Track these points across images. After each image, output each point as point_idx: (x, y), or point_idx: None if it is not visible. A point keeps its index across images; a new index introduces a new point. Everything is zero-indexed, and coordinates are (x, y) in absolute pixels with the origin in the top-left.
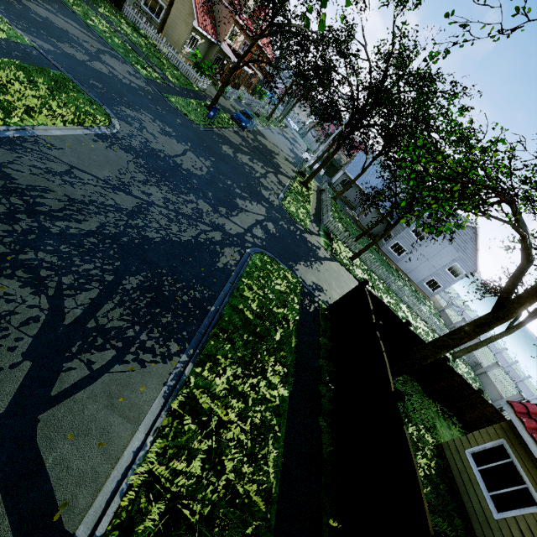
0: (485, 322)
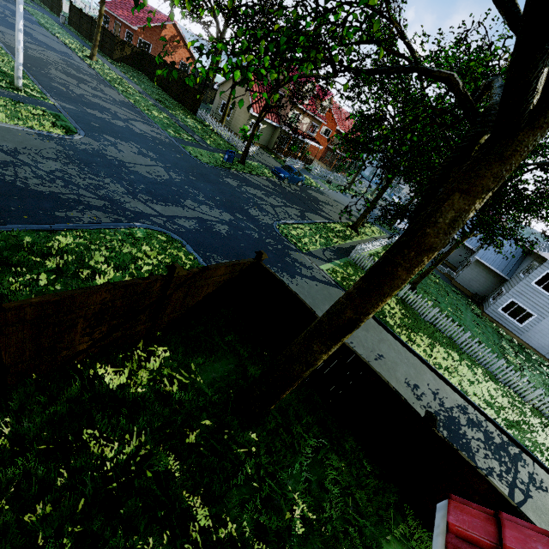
0: (377, 265)
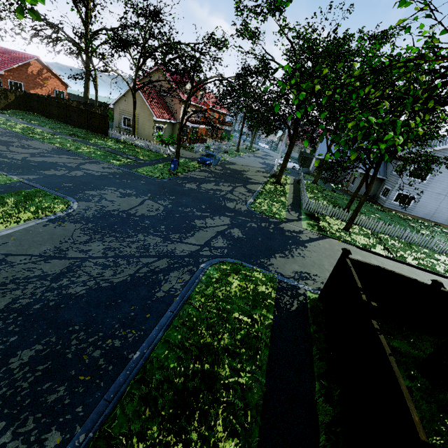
0: None
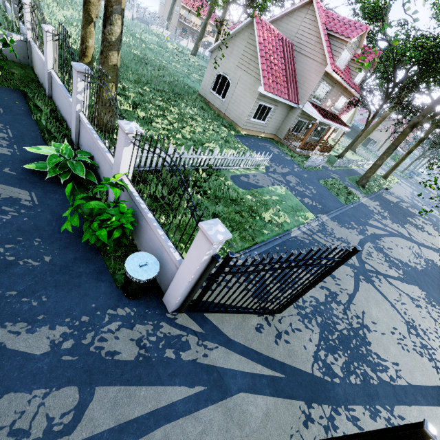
0: None
